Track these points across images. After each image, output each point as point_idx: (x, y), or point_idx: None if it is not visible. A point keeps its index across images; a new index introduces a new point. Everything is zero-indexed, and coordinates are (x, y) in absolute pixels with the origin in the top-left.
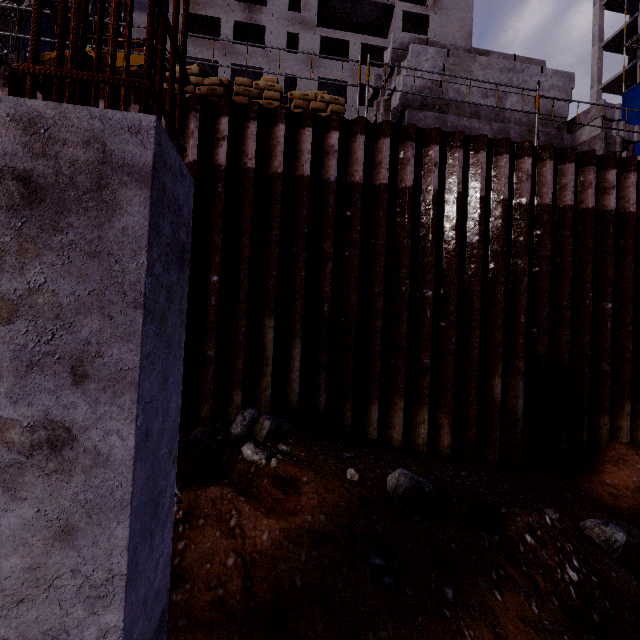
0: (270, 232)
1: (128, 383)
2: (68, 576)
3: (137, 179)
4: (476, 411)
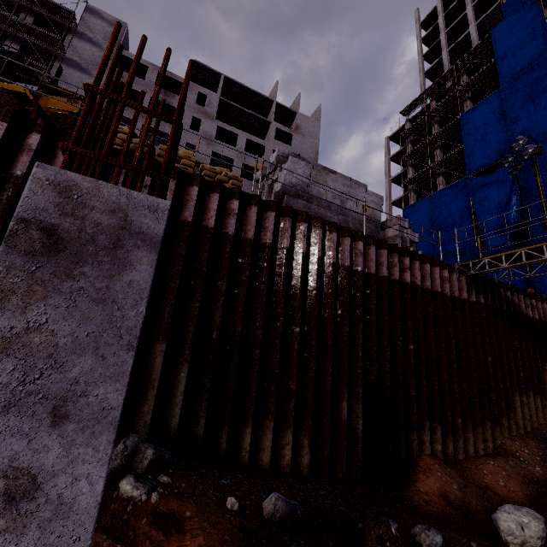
0: (174, 266)
1: (108, 422)
2: None
3: (148, 244)
4: (329, 431)
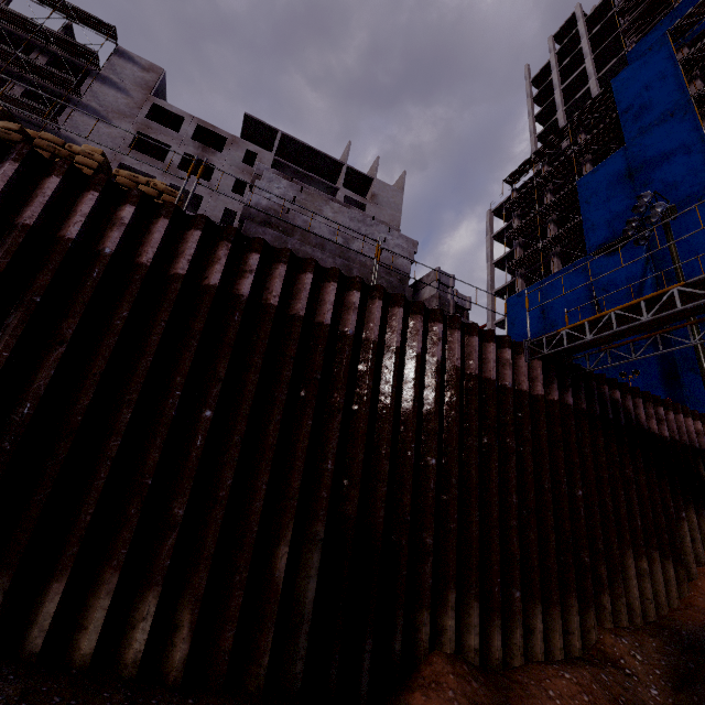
0: None
1: None
2: None
3: None
4: (242, 599)
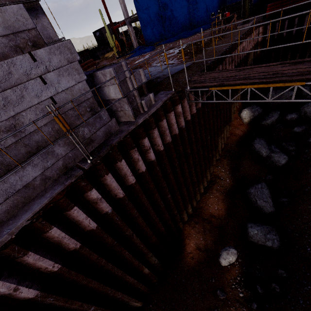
0: None
1: None
2: None
3: None
4: (144, 285)
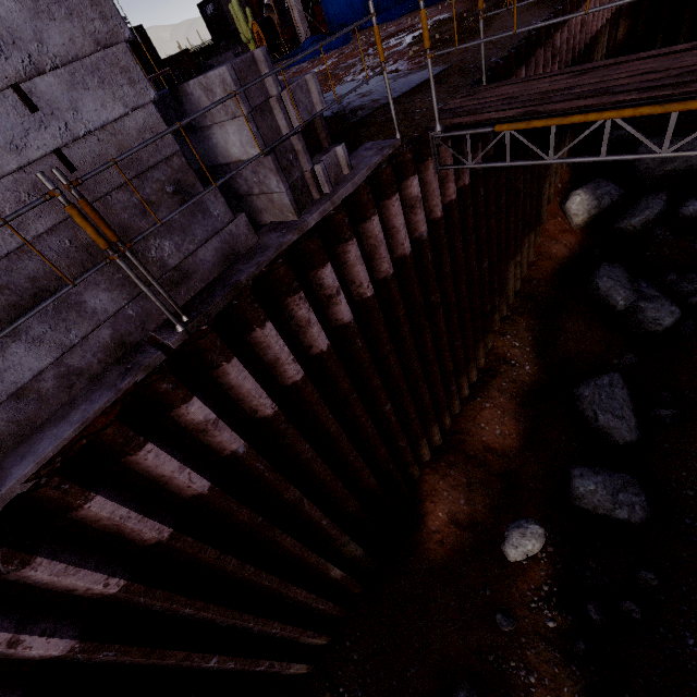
0: None
1: None
2: None
3: None
4: (331, 603)
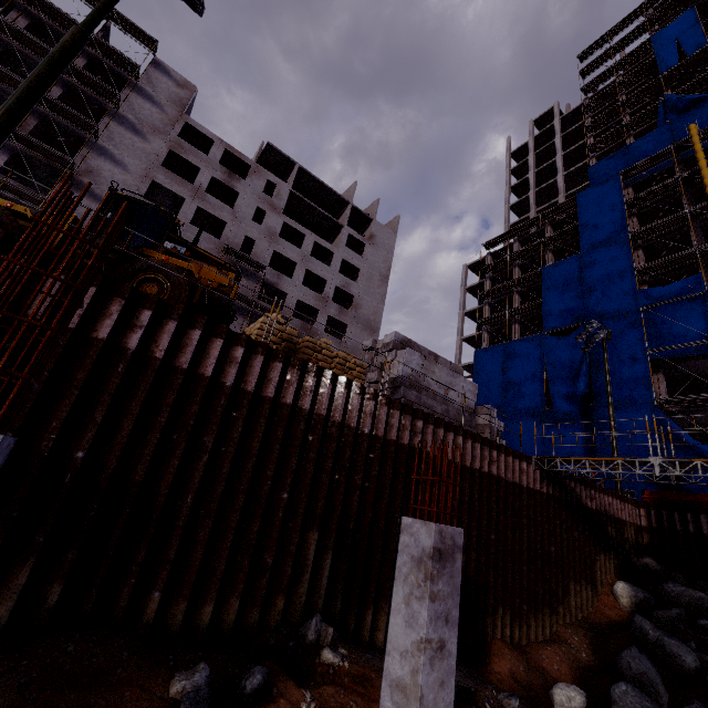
0: (326, 462)
1: (456, 623)
2: (442, 701)
3: (460, 550)
4: None
